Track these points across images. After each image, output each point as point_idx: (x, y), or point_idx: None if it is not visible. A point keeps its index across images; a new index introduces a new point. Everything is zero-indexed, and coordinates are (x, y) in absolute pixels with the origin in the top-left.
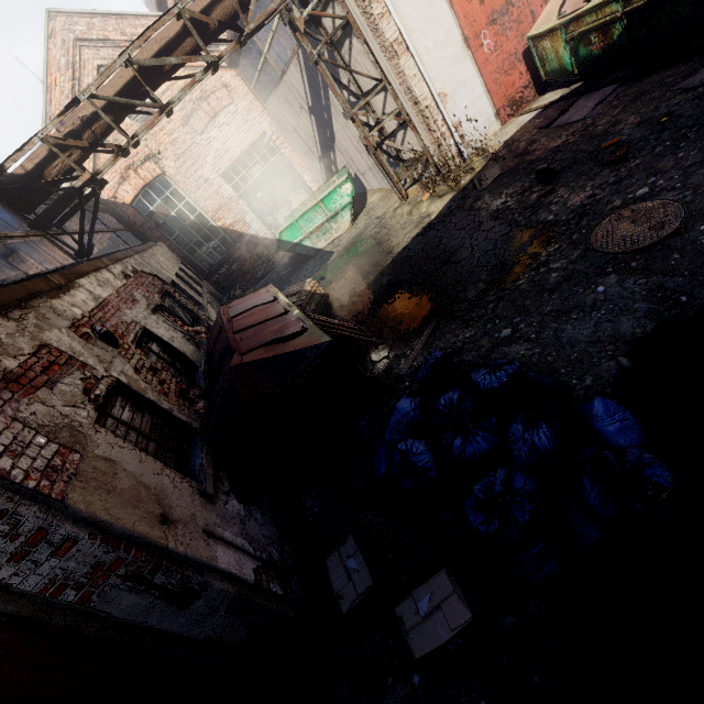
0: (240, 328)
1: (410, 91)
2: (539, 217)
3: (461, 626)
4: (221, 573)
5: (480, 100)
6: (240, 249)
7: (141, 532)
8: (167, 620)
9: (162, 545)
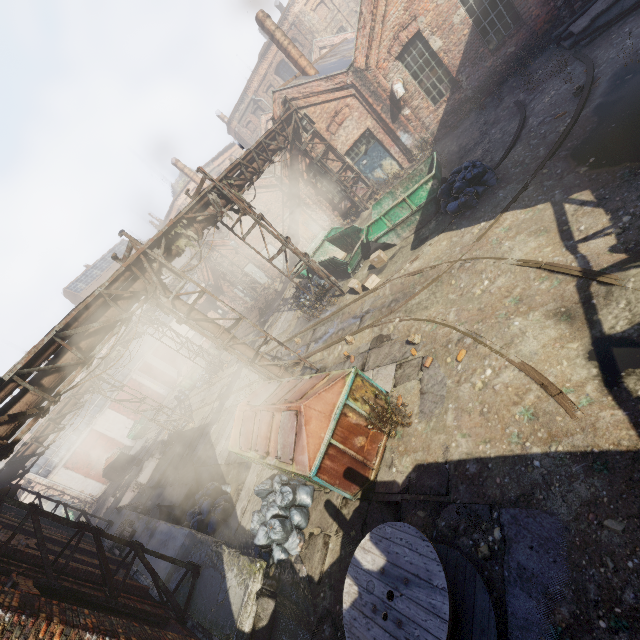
0: None
1: (72, 495)
2: None
3: None
4: None
5: (96, 484)
6: None
7: None
8: None
9: None
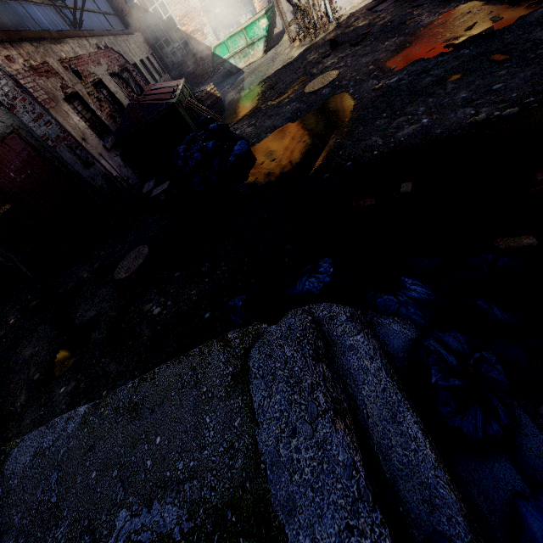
0: (148, 94)
1: None
2: (313, 70)
3: (163, 189)
4: (101, 165)
5: None
6: (196, 55)
7: (73, 134)
8: (81, 170)
9: (80, 142)
